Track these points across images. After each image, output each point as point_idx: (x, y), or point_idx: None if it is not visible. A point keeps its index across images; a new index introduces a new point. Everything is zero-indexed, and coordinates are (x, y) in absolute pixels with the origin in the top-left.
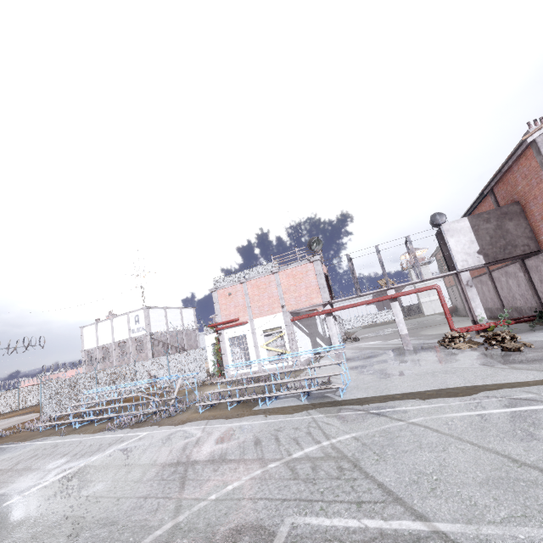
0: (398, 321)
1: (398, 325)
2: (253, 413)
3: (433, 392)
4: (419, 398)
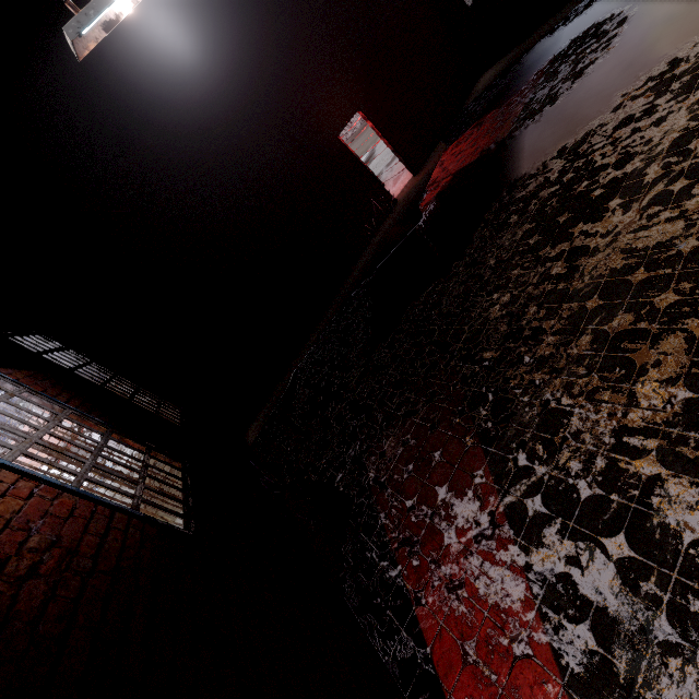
0: None
1: None
2: None
3: None
4: None
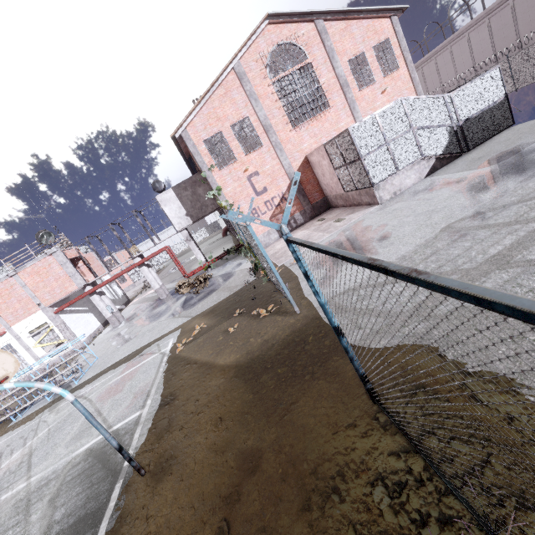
0: (150, 281)
1: (151, 284)
2: (4, 433)
3: (126, 358)
4: (115, 368)
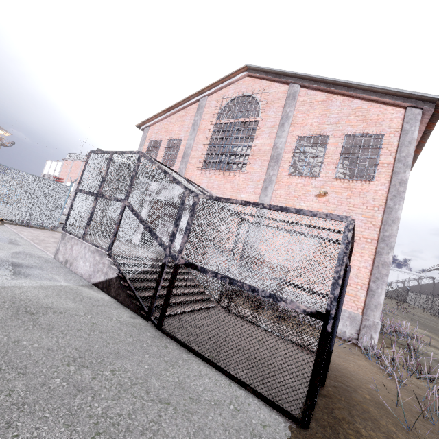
0: None
1: None
2: None
3: None
4: None
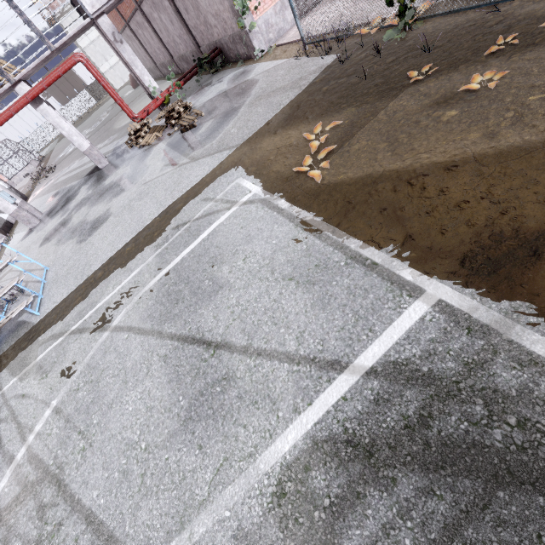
0: (68, 135)
1: (71, 140)
2: None
3: (133, 244)
4: (120, 265)
